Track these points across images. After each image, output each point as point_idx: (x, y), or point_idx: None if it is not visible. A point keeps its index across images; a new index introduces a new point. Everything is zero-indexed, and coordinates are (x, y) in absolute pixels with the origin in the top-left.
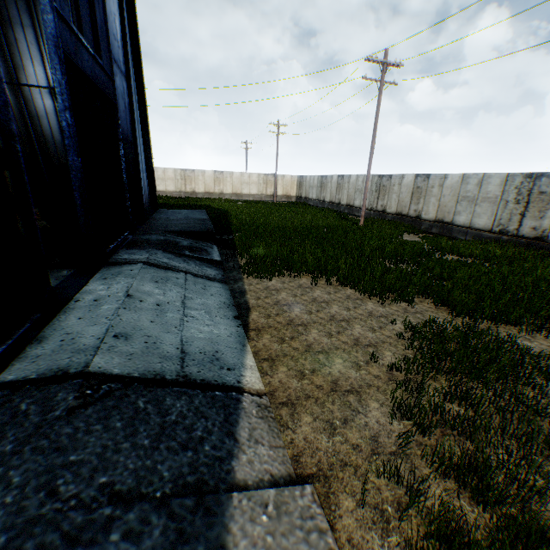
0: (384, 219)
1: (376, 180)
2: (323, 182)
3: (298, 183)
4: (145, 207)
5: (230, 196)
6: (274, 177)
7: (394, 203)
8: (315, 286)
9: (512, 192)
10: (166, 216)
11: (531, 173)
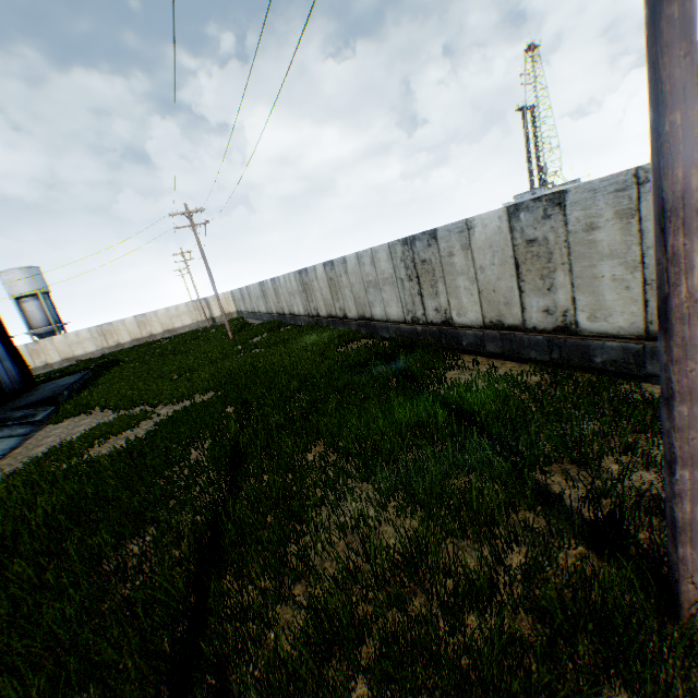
0: (270, 321)
1: (260, 287)
2: (242, 294)
3: (233, 298)
4: (14, 391)
5: (163, 335)
6: (205, 301)
7: (273, 304)
8: (94, 416)
9: (300, 285)
10: (34, 393)
11: (299, 270)
